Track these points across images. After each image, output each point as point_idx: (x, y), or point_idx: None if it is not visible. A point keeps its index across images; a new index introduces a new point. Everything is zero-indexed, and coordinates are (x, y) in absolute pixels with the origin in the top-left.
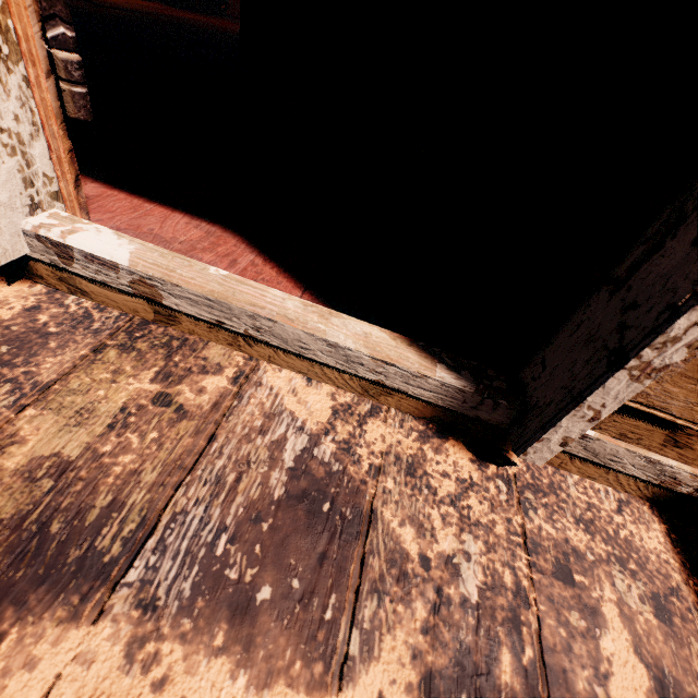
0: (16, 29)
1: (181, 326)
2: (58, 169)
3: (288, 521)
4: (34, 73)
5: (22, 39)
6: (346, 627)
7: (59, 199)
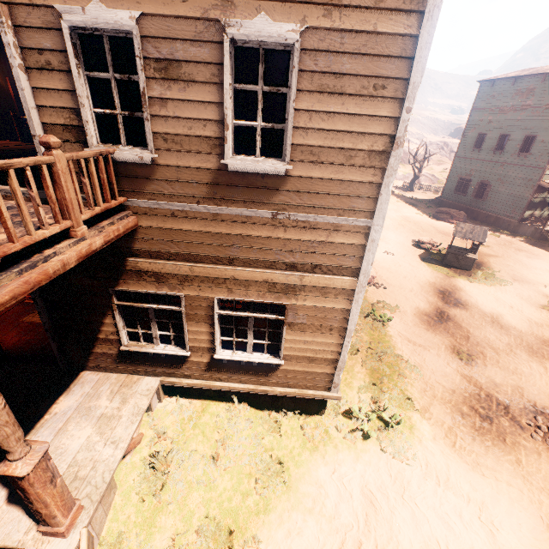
0: None
1: None
2: None
3: None
4: None
5: None
6: None
7: None
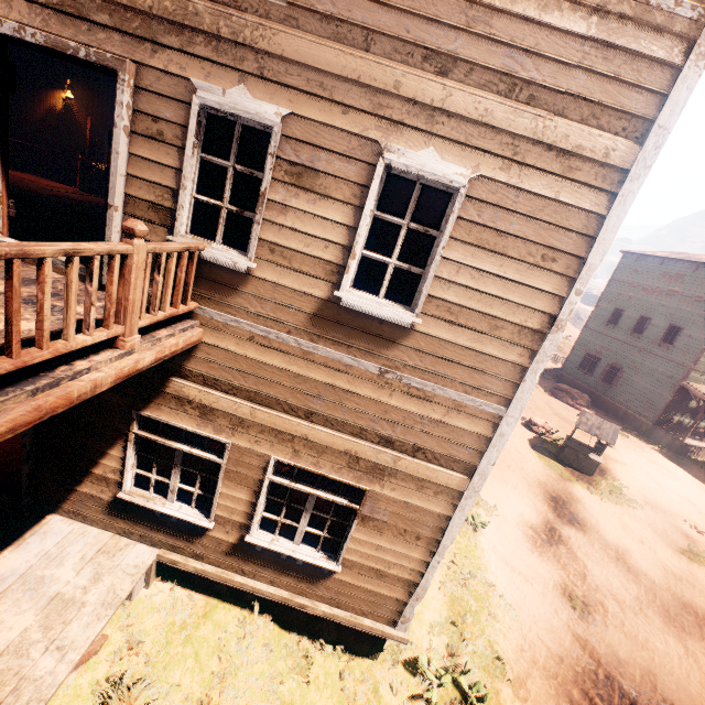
0: (3, 200)
1: (26, 262)
2: (4, 226)
3: (32, 280)
4: (4, 207)
5: (4, 202)
6: (34, 287)
7: (2, 233)
